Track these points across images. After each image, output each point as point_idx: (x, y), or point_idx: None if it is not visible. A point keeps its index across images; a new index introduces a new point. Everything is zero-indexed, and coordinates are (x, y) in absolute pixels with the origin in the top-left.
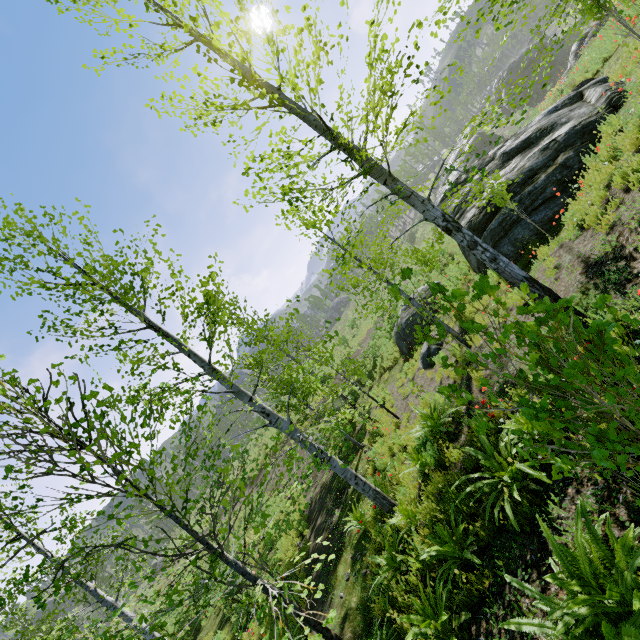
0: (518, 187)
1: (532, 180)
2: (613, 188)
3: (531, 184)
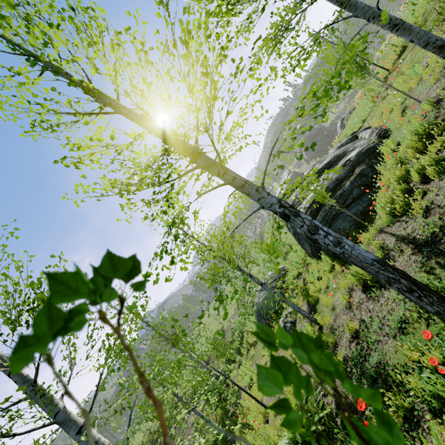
0: (331, 191)
1: (340, 186)
2: (411, 182)
3: (340, 189)
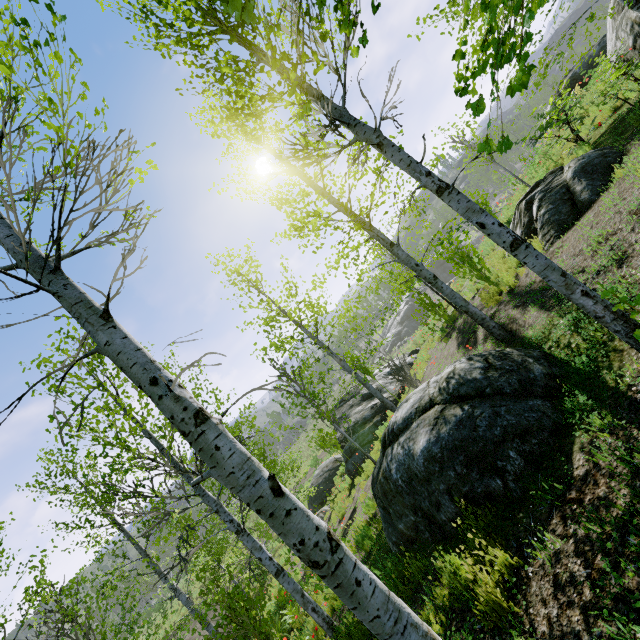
0: (359, 427)
1: (364, 426)
2: None
3: (363, 428)
